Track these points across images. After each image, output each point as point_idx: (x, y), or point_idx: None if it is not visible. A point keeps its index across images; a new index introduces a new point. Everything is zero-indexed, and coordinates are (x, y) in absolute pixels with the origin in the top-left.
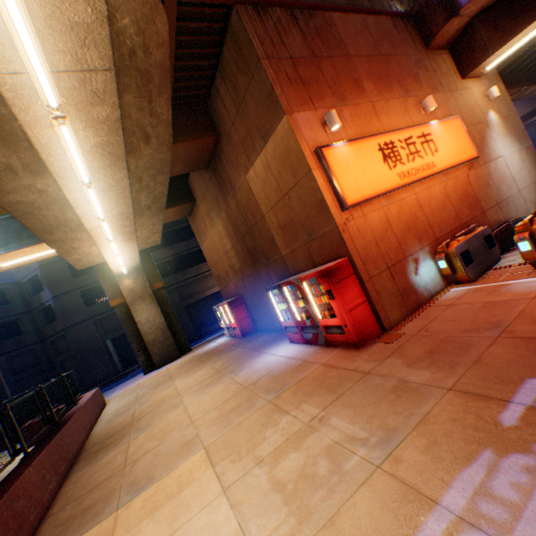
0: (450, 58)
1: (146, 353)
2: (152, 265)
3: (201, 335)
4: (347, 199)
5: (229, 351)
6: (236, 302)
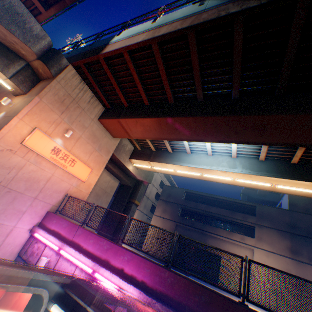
0: None
1: None
2: None
3: None
4: None
5: None
6: None
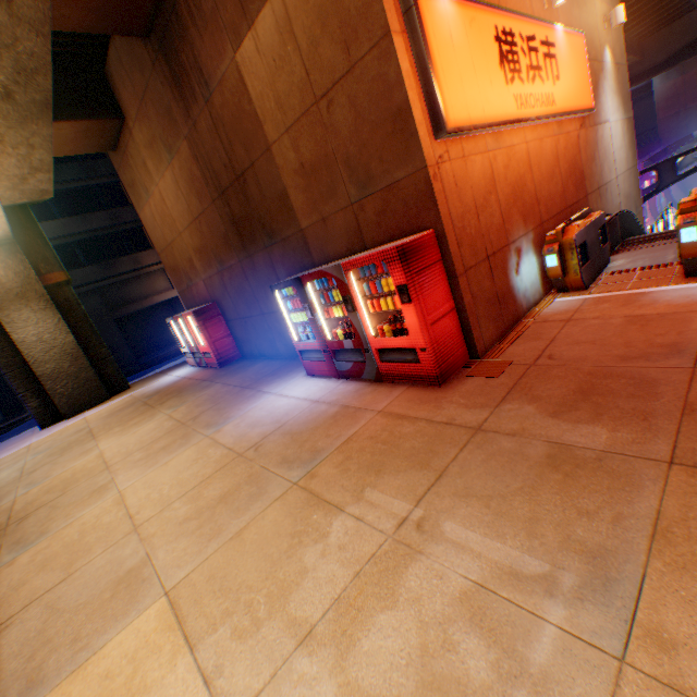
0: None
1: (42, 394)
2: (41, 239)
3: (146, 364)
4: (448, 115)
5: (200, 390)
6: (209, 313)
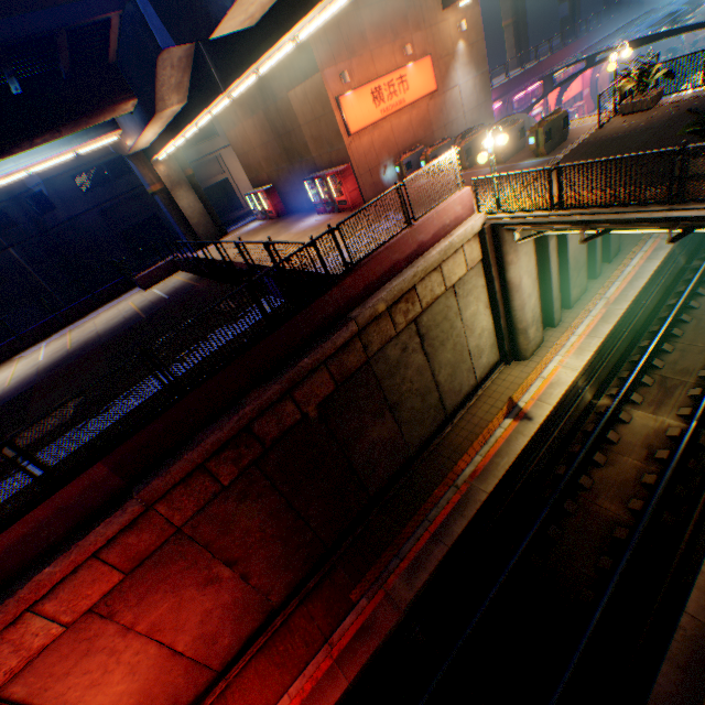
0: None
1: (193, 235)
2: (180, 151)
3: None
4: (351, 132)
5: (274, 227)
6: (271, 191)
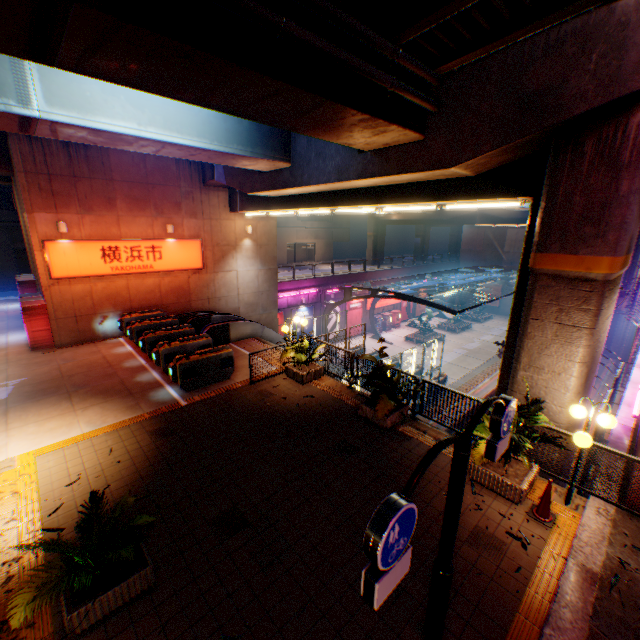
0: (229, 195)
1: None
2: None
3: None
4: (55, 275)
5: None
6: (29, 284)
